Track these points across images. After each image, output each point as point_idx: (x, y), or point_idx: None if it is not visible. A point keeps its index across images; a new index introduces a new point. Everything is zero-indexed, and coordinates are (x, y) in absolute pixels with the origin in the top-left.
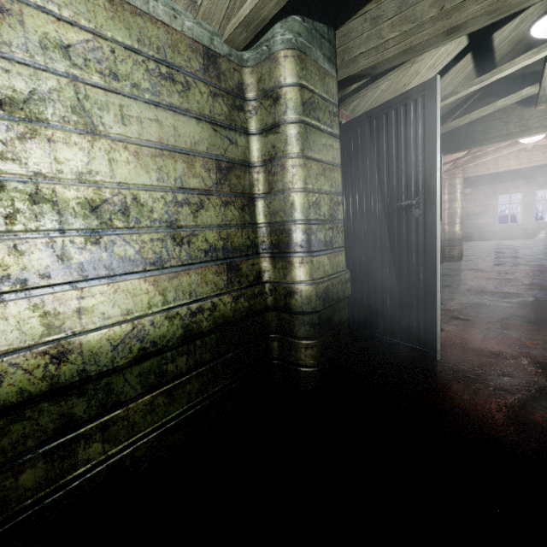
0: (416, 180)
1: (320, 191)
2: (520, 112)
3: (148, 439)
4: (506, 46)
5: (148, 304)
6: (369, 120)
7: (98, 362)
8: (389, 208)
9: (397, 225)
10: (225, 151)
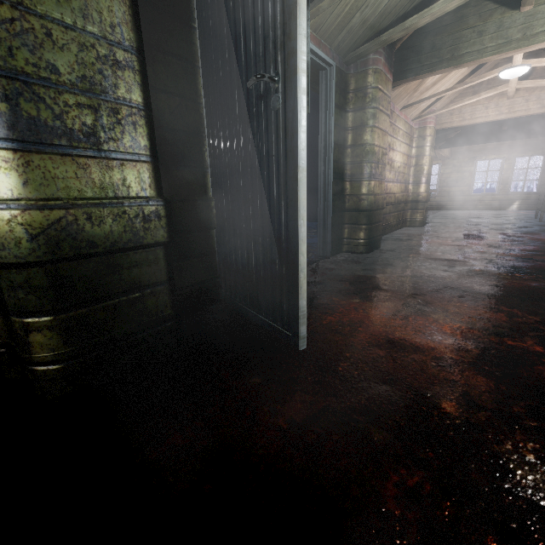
0: (274, 35)
1: (31, 8)
2: (501, 16)
3: None
4: None
5: None
6: None
7: None
8: (248, 102)
9: (256, 129)
10: None
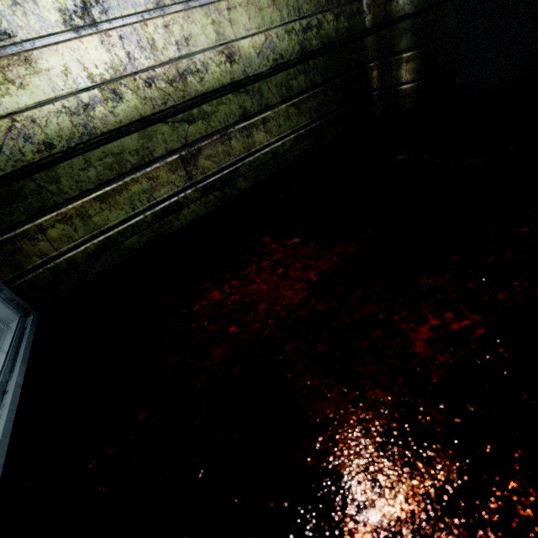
0: None
1: None
2: None
3: (290, 139)
4: None
5: (270, 20)
6: None
7: (251, 67)
8: None
9: None
10: None
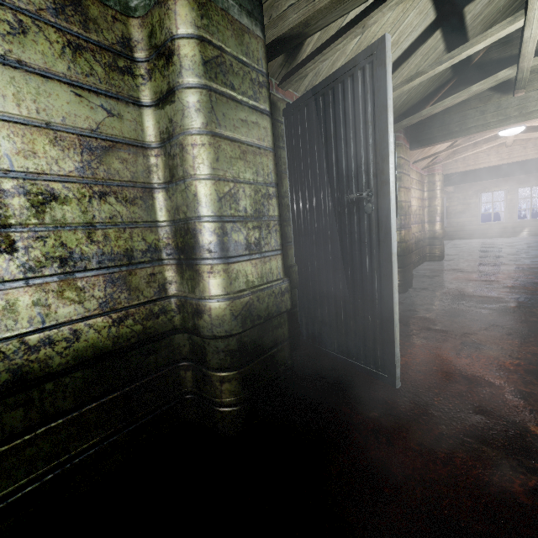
0: (367, 168)
1: (238, 179)
2: (498, 100)
3: None
4: (480, 25)
5: None
6: (315, 97)
7: None
8: (339, 203)
9: (348, 222)
10: (98, 125)
